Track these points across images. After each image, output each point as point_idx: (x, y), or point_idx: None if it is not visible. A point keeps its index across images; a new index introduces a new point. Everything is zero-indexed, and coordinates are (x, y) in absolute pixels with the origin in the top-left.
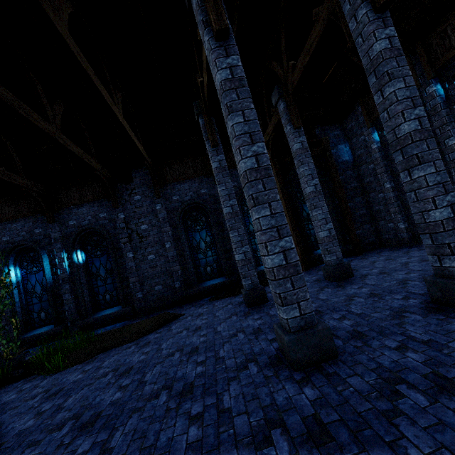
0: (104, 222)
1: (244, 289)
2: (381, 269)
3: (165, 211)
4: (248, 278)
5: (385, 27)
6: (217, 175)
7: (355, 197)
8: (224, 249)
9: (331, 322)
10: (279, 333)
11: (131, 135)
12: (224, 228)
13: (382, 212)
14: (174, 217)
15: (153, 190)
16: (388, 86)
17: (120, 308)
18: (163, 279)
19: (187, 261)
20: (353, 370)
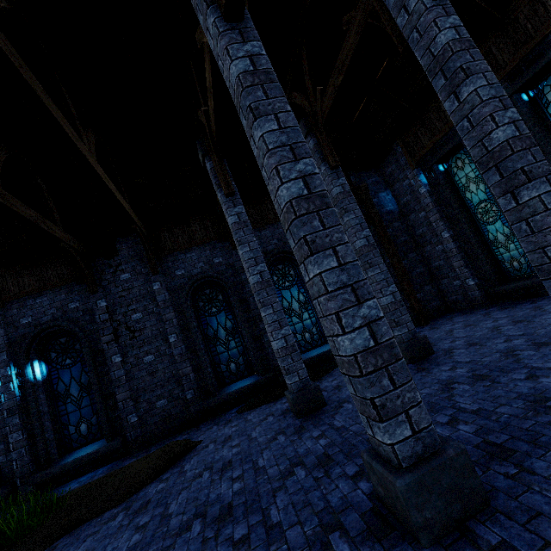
0: (75, 314)
1: (289, 391)
2: (466, 339)
3: (166, 291)
4: (294, 373)
5: (448, 15)
6: (237, 233)
7: (408, 253)
8: (252, 336)
9: (440, 430)
10: (377, 470)
11: (111, 187)
12: (249, 307)
13: (444, 268)
14: (179, 299)
15: (147, 264)
16: (465, 85)
17: (103, 444)
18: (169, 388)
19: (201, 358)
20: (537, 534)
